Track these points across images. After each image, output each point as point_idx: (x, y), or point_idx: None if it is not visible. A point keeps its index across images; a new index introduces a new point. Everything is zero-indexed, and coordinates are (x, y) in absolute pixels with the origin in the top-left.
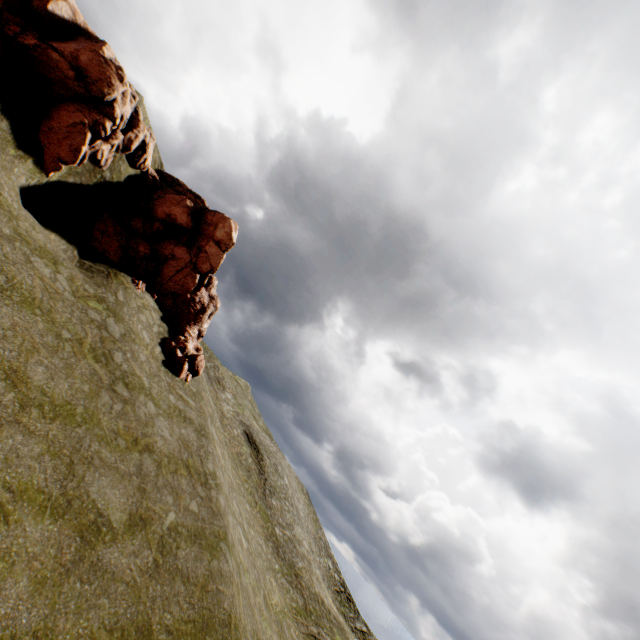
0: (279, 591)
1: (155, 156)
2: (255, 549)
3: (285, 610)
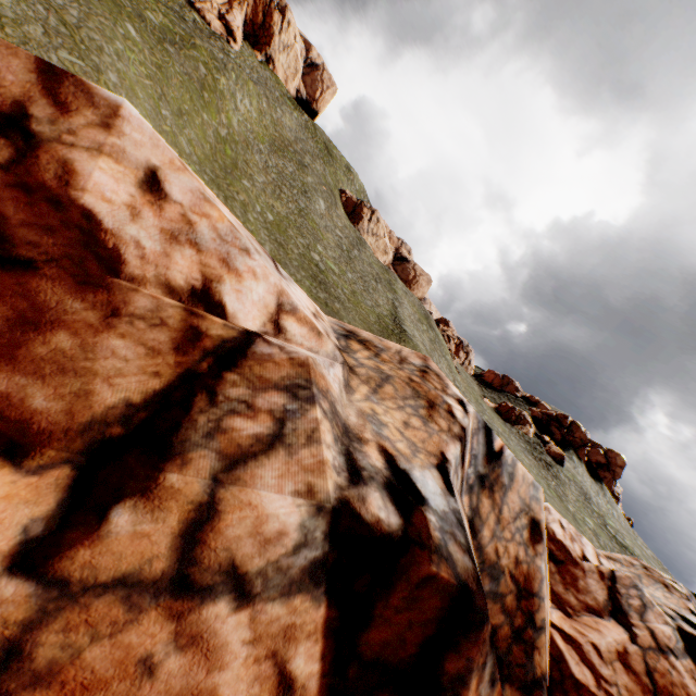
0: None
1: None
2: None
3: None
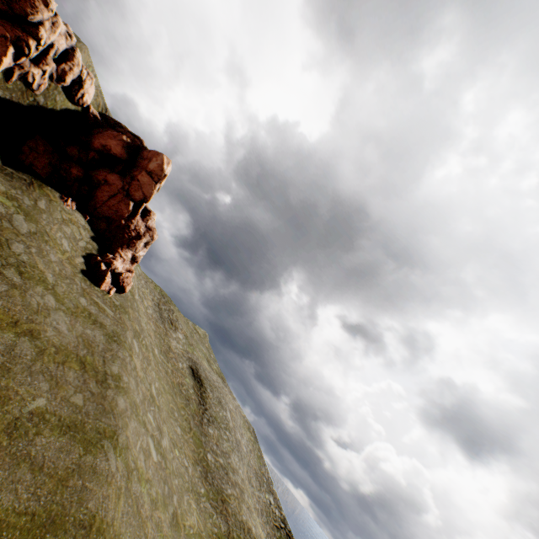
0: (199, 514)
1: (99, 101)
2: (176, 468)
3: (202, 534)
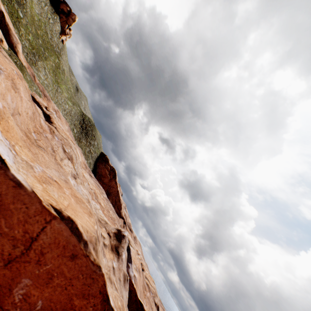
0: None
1: None
2: None
3: None
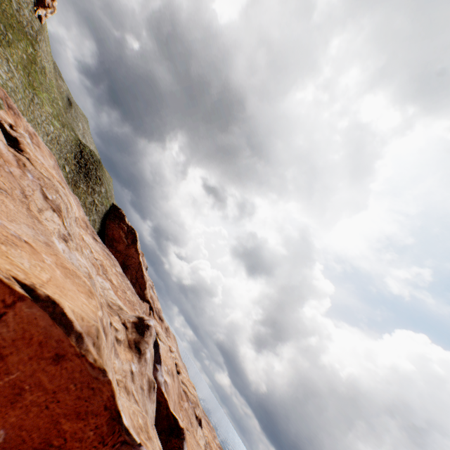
0: None
1: None
2: None
3: None
